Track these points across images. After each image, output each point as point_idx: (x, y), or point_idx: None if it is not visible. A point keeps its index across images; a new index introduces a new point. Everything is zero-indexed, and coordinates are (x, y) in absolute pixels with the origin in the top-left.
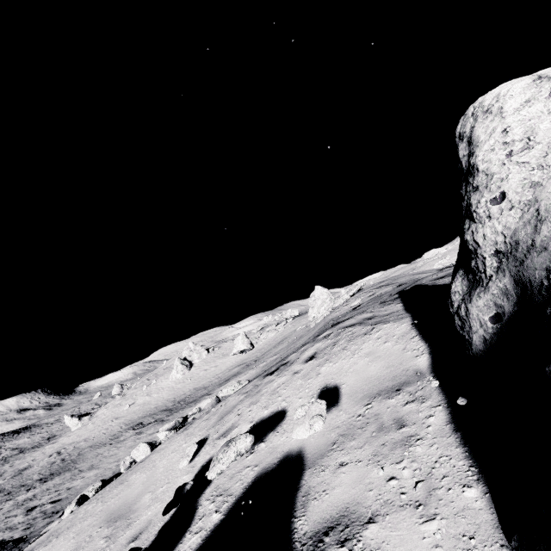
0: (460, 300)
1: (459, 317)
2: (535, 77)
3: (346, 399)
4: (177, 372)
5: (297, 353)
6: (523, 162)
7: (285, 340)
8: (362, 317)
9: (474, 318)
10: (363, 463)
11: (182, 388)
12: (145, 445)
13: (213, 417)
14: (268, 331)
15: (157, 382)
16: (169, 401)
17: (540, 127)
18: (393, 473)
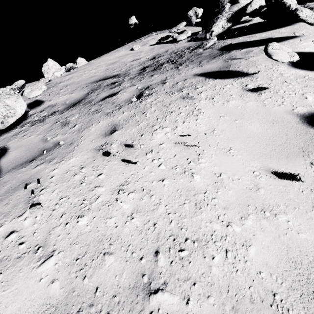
0: (222, 0)
1: (221, 3)
2: None
3: None
4: None
5: (145, 36)
6: None
7: None
8: None
9: (225, 1)
10: None
11: None
12: (83, 58)
13: (121, 50)
14: None
15: None
16: None
17: None
18: None
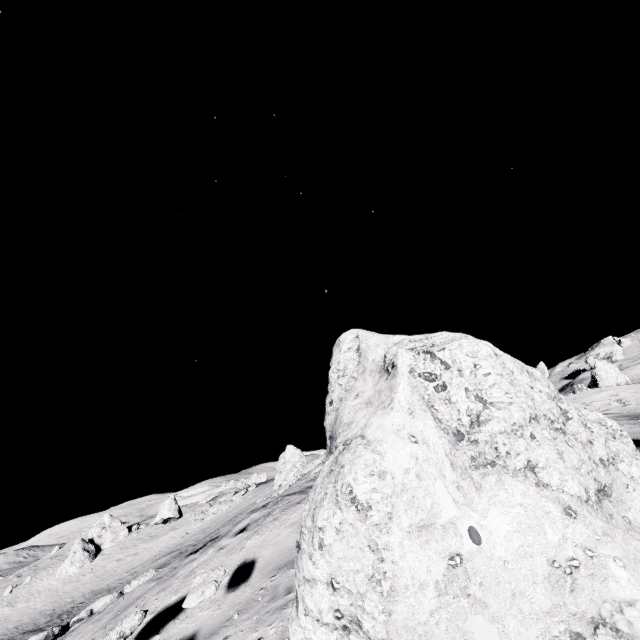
0: None
1: None
2: (357, 335)
3: (257, 573)
4: (72, 563)
5: (231, 525)
6: (340, 384)
7: (239, 516)
8: (307, 485)
9: None
10: (244, 632)
11: (71, 591)
12: None
13: (106, 616)
14: (221, 501)
15: (34, 581)
16: (43, 615)
17: (349, 366)
18: (263, 634)
